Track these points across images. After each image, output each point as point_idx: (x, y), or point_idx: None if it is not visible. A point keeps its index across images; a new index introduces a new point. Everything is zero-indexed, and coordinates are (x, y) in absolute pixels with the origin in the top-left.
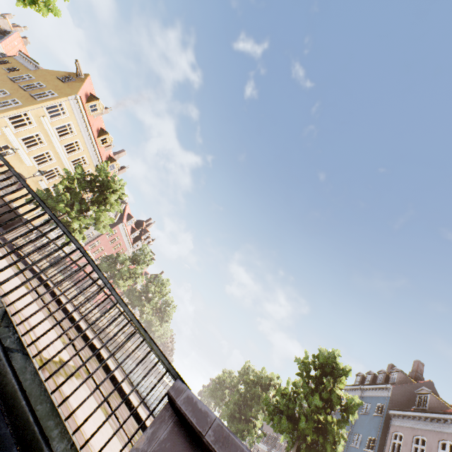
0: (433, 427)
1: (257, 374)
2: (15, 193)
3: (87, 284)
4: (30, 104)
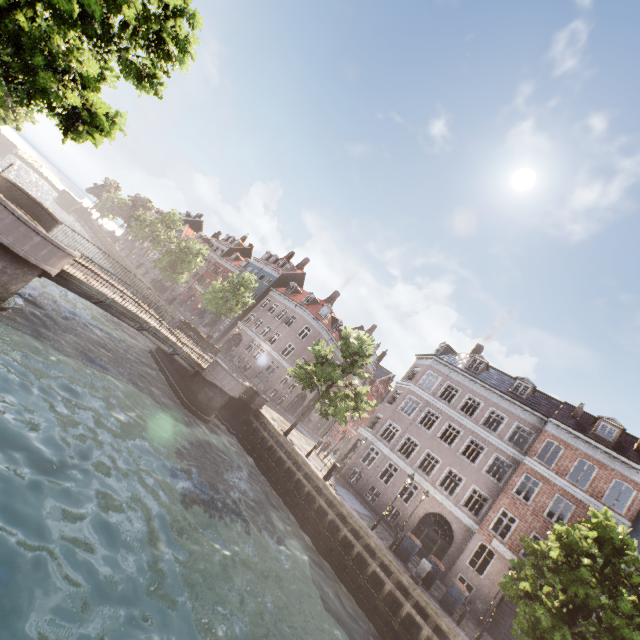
0: (285, 303)
1: (191, 246)
2: None
3: None
4: None
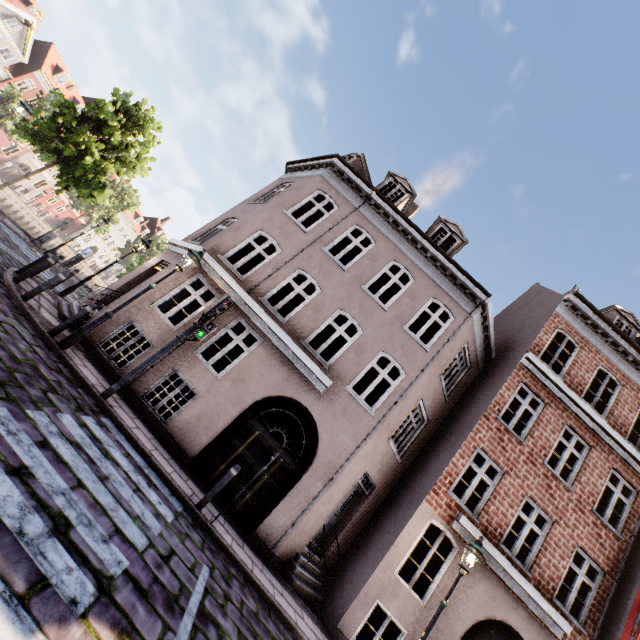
0: None
1: None
2: None
3: (14, 173)
4: None
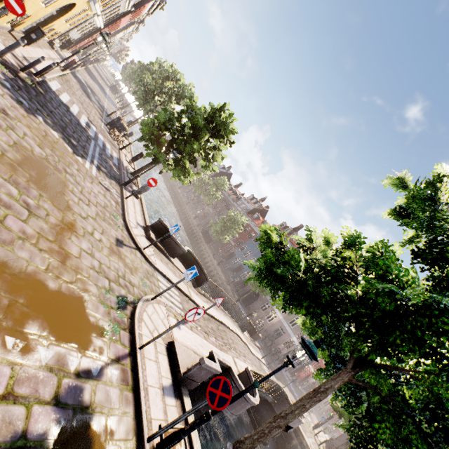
0: None
1: (238, 218)
2: (55, 20)
3: None
4: None
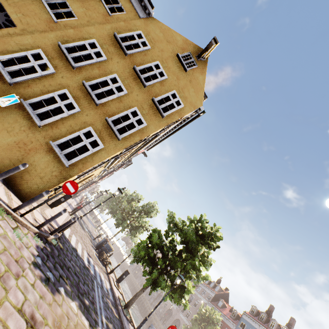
0: None
1: (211, 314)
2: None
3: None
4: (155, 126)
